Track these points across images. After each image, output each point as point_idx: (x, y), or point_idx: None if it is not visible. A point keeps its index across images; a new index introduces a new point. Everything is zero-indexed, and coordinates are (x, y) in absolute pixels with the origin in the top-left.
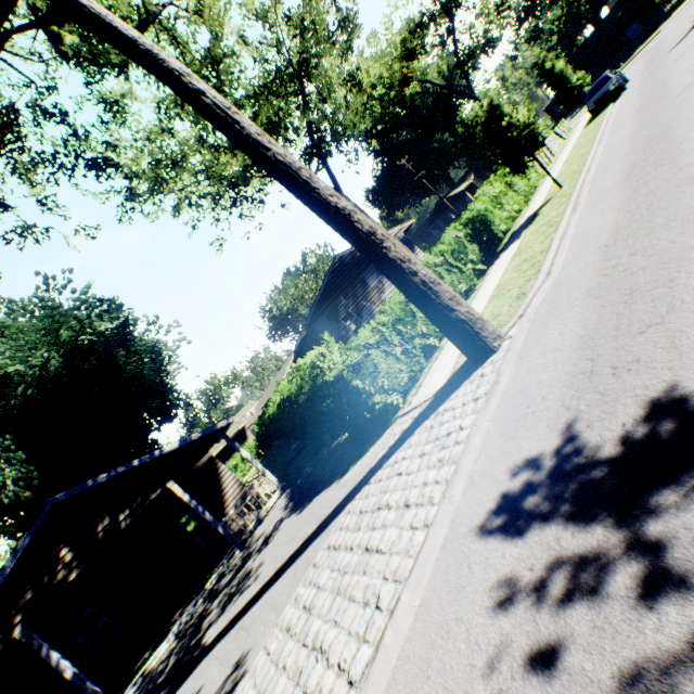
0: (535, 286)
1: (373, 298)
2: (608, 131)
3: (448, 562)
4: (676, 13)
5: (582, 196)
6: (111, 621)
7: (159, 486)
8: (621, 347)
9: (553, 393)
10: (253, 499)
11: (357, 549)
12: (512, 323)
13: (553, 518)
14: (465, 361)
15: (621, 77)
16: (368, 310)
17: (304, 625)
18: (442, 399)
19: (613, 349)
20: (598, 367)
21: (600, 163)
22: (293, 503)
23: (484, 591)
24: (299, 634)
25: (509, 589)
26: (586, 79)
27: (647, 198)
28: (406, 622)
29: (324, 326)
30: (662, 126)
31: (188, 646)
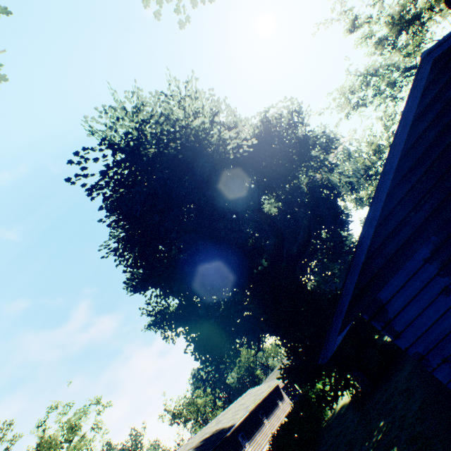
0: None
1: None
2: None
3: None
4: None
5: None
6: None
7: None
8: None
9: None
10: None
11: None
12: None
13: None
14: None
15: None
16: None
17: None
18: None
19: None
20: None
21: None
22: None
23: None
24: None
25: None
26: None
27: None
28: None
29: None
30: None
31: None
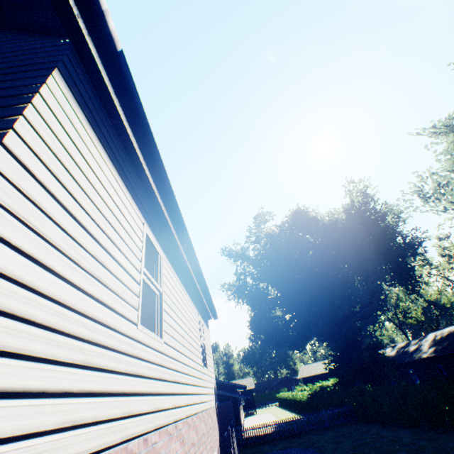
0: None
1: None
2: None
3: None
4: None
5: None
6: None
7: None
8: None
9: None
10: None
11: None
12: None
13: None
14: None
15: None
16: None
17: None
18: None
19: None
20: None
21: None
22: None
23: None
24: None
25: None
26: None
27: None
28: None
29: None
30: None
31: None
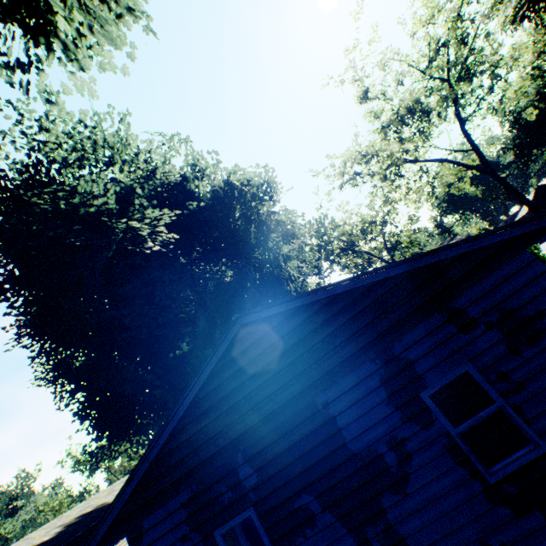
0: None
1: None
2: None
3: None
4: None
5: None
6: None
7: None
8: None
9: None
10: None
11: None
12: None
13: None
14: None
15: None
16: None
17: None
18: None
19: None
20: None
21: None
22: None
23: None
24: None
25: None
26: None
27: None
28: None
29: None
30: None
31: None
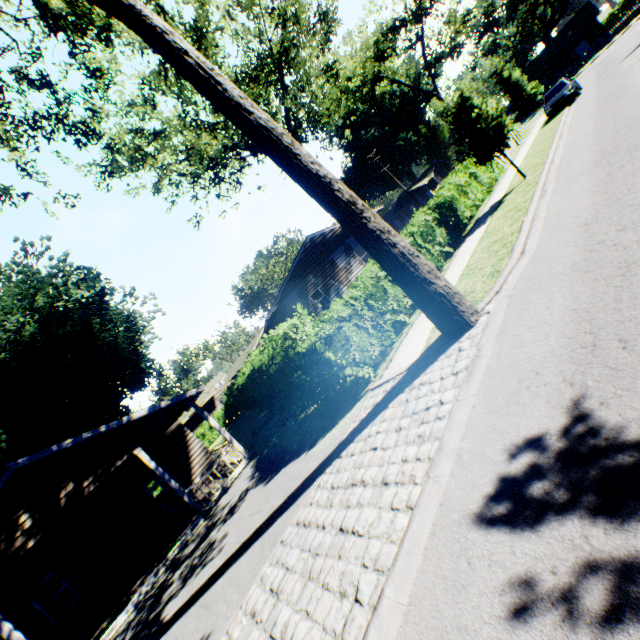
0: (510, 264)
1: (341, 278)
2: (568, 129)
3: (440, 553)
4: (622, 33)
5: (549, 184)
6: (71, 588)
7: (126, 452)
8: (628, 319)
9: (549, 367)
10: (219, 467)
11: (330, 528)
12: (488, 299)
13: (574, 510)
14: (440, 336)
15: (576, 84)
16: (335, 289)
17: (271, 611)
18: (417, 373)
19: (617, 322)
20: (601, 340)
21: (563, 155)
22: (259, 473)
23: (492, 595)
24: (266, 623)
25: (526, 596)
26: (539, 89)
27: (627, 179)
28: (393, 624)
29: (294, 303)
30: (628, 118)
31: (146, 620)
